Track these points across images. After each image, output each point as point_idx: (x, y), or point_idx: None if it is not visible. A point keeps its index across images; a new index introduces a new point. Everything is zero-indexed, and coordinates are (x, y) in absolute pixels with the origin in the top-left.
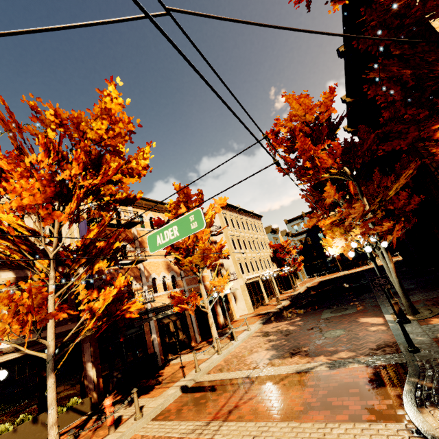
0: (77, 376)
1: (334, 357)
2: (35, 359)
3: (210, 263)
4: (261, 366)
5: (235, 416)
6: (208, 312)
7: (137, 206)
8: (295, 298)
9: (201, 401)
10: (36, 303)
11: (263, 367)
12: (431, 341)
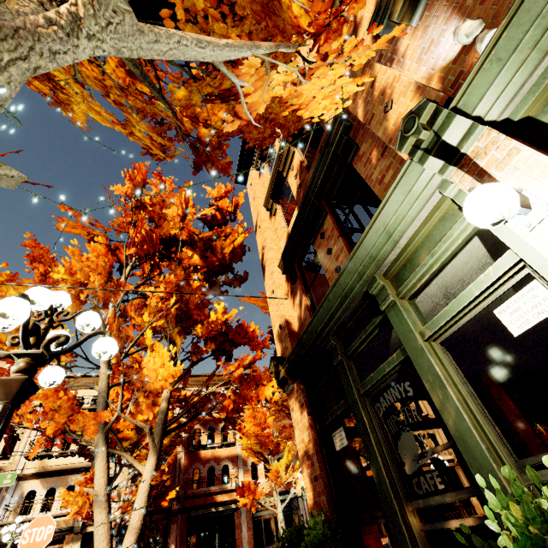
0: None
1: None
2: None
3: (272, 450)
4: None
5: None
6: (277, 512)
7: None
8: None
9: None
10: None
11: None
12: None
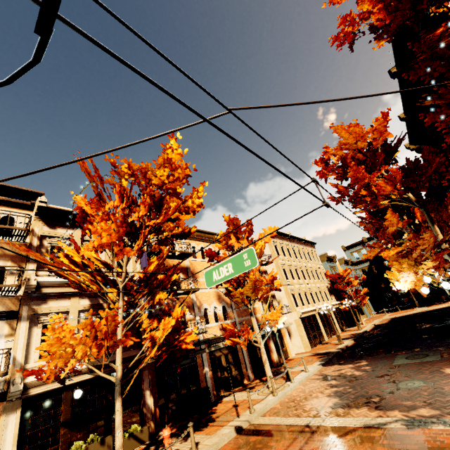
0: (137, 403)
1: (412, 414)
2: (103, 381)
3: (262, 295)
4: (323, 415)
5: None
6: (261, 347)
7: (189, 238)
8: (360, 337)
9: (257, 446)
10: (110, 330)
11: (325, 416)
12: None
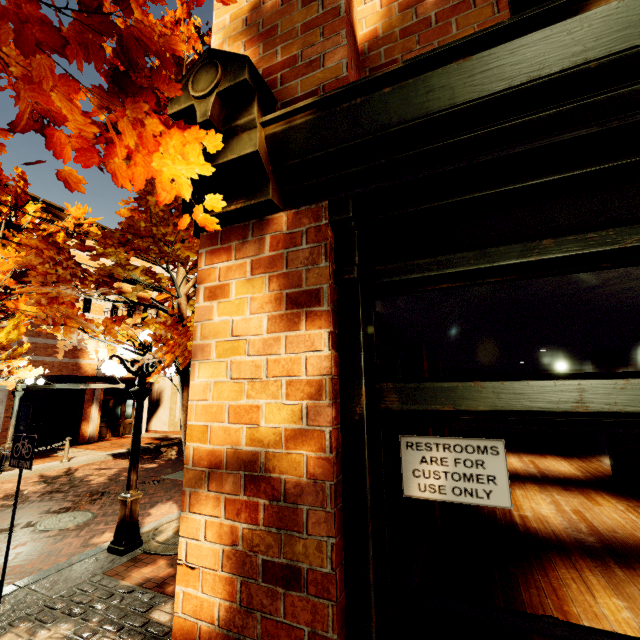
0: None
1: None
2: None
3: None
4: None
5: None
6: None
7: None
8: None
9: None
10: None
11: None
12: None
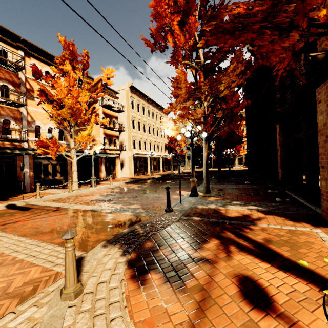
0: None
1: (126, 206)
2: None
3: (81, 122)
4: (79, 203)
5: (2, 227)
6: (73, 162)
7: (31, 54)
8: (167, 175)
9: (5, 215)
10: None
11: (79, 204)
12: (189, 208)
